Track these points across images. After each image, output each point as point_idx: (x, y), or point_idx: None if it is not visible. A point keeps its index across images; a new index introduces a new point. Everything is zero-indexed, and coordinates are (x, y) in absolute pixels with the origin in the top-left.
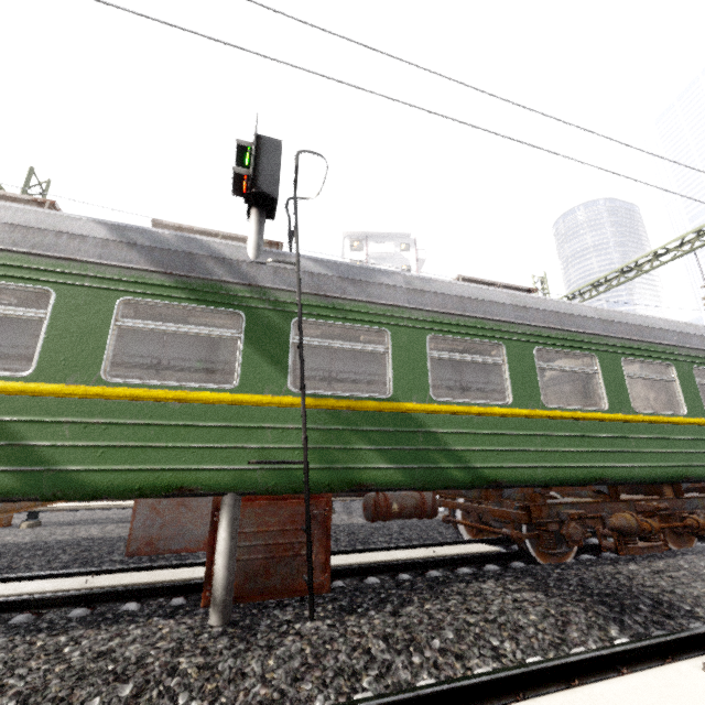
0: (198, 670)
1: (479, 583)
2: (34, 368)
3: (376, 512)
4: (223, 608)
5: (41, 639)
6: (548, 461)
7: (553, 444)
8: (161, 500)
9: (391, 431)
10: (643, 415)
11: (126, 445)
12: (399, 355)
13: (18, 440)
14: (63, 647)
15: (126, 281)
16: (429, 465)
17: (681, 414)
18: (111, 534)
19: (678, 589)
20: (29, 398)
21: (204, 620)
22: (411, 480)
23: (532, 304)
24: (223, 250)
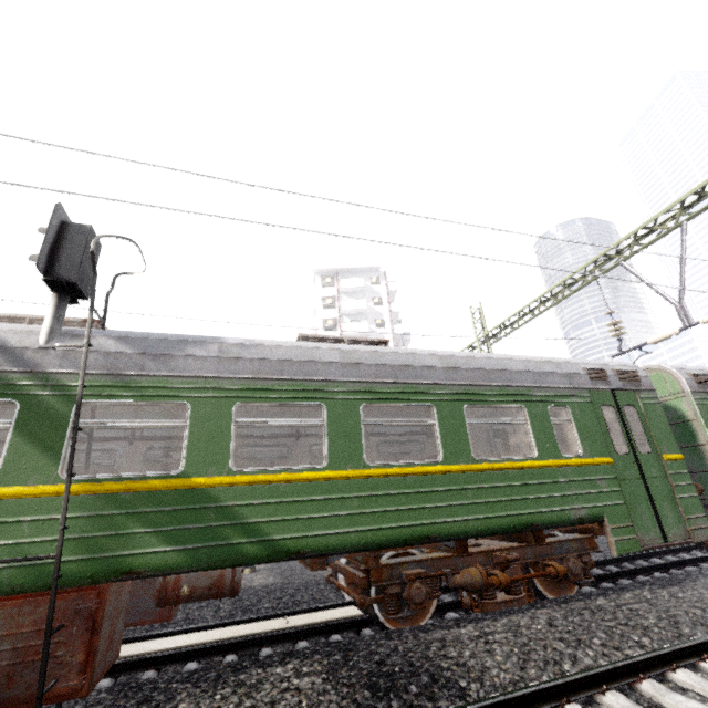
0: None
1: (279, 666)
2: None
3: (160, 598)
4: None
5: None
6: (364, 523)
7: (373, 505)
8: None
9: (176, 509)
10: (485, 463)
11: None
12: (198, 427)
13: None
14: None
15: None
16: (217, 542)
17: (530, 458)
18: None
19: (472, 660)
20: None
21: None
22: (193, 561)
23: (366, 359)
24: (9, 338)
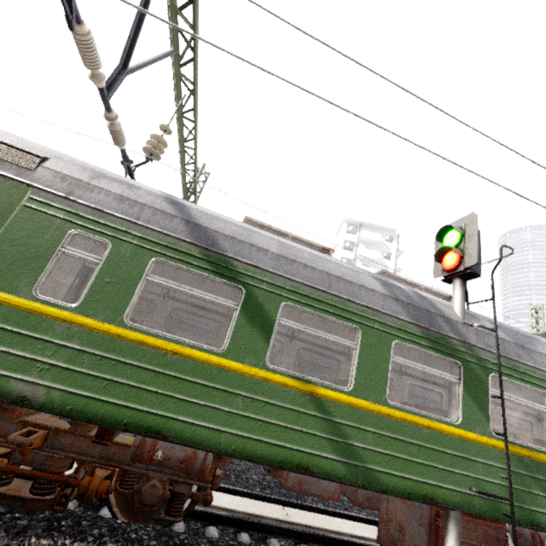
0: None
1: None
2: (352, 386)
3: (534, 545)
4: None
5: None
6: None
7: None
8: None
9: None
10: None
11: (401, 457)
12: None
13: (345, 438)
14: None
15: (396, 327)
16: None
17: None
18: None
19: None
20: (350, 408)
21: None
22: None
23: None
24: (443, 309)
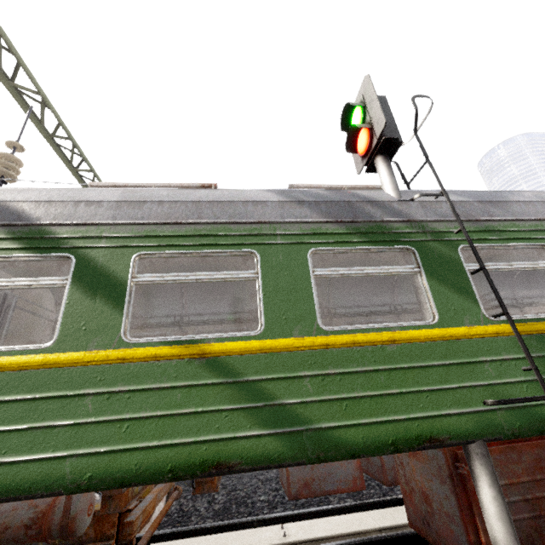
0: None
1: None
2: (263, 325)
3: None
4: None
5: None
6: None
7: None
8: None
9: None
10: None
11: (364, 395)
12: None
13: (271, 399)
14: None
15: (308, 234)
16: None
17: None
18: None
19: None
20: (267, 355)
21: None
22: None
23: None
24: (369, 195)
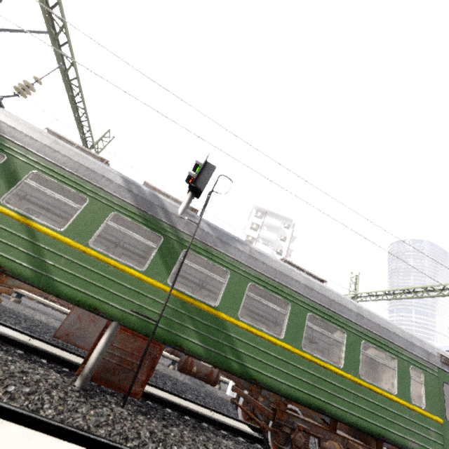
0: (59, 398)
1: (224, 439)
2: (64, 229)
3: (183, 367)
4: (84, 379)
5: (1, 353)
6: (292, 382)
7: (299, 374)
8: (84, 314)
9: (209, 325)
10: (365, 382)
11: (83, 278)
12: (230, 287)
13: (42, 257)
14: (9, 361)
15: (119, 205)
16: (221, 353)
17: (392, 393)
18: (51, 324)
19: None
20: (56, 241)
21: (73, 382)
22: (208, 357)
23: (317, 288)
24: (167, 206)
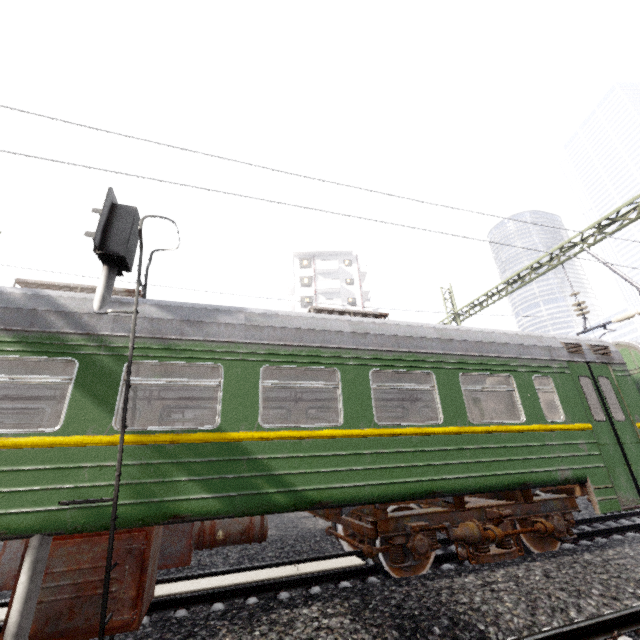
0: None
1: (304, 607)
2: None
3: (199, 541)
4: None
5: None
6: (377, 478)
7: (384, 461)
8: None
9: (214, 460)
10: (480, 426)
11: None
12: (231, 387)
13: None
14: None
15: None
16: (250, 491)
17: (519, 422)
18: None
19: (485, 606)
20: None
21: None
22: (230, 508)
23: (372, 330)
24: (68, 304)
